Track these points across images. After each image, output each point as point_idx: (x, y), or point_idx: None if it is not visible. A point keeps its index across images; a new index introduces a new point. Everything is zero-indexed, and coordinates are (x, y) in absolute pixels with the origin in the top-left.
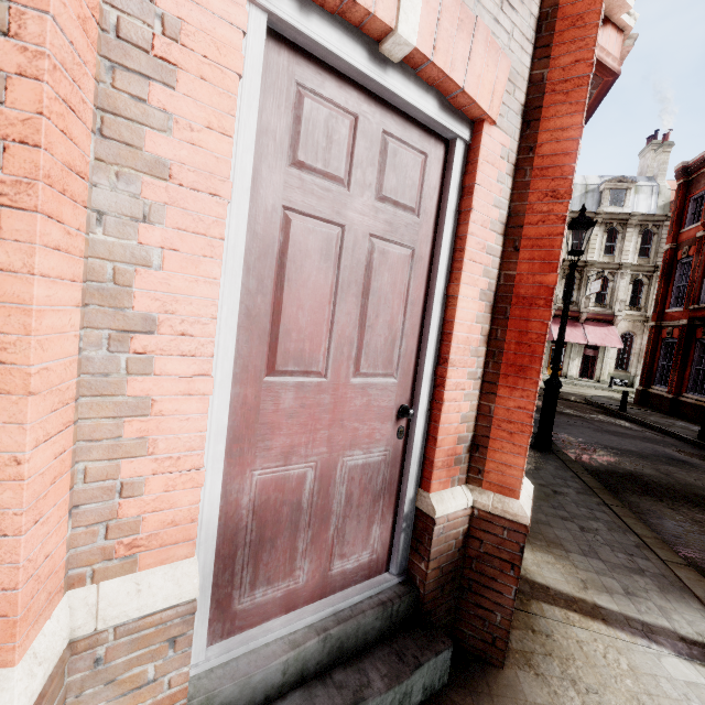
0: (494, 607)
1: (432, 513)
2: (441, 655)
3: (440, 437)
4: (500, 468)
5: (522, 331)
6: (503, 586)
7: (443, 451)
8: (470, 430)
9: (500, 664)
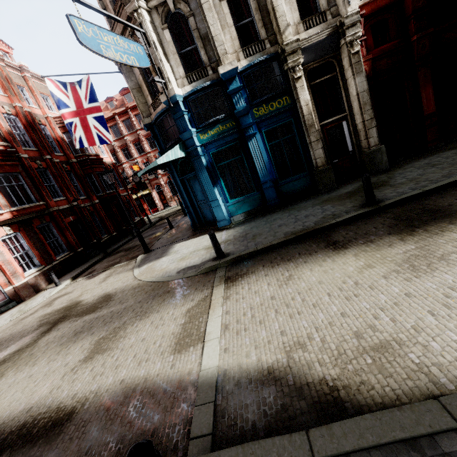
0: (21, 295)
1: (5, 291)
2: (13, 302)
3: (1, 284)
4: (12, 282)
5: (3, 269)
6: (20, 293)
7: (3, 285)
8: (7, 280)
9: (26, 300)
